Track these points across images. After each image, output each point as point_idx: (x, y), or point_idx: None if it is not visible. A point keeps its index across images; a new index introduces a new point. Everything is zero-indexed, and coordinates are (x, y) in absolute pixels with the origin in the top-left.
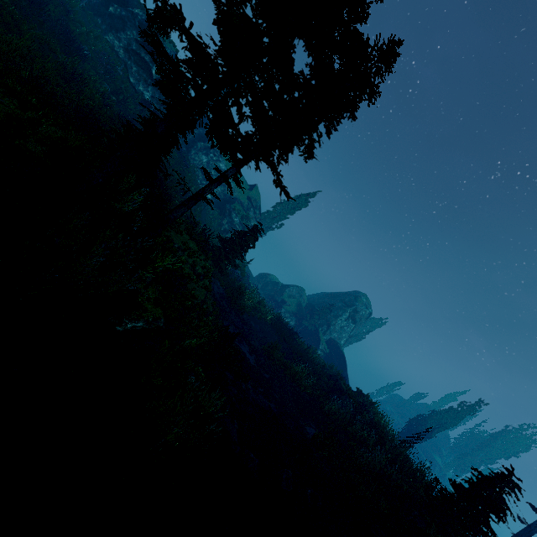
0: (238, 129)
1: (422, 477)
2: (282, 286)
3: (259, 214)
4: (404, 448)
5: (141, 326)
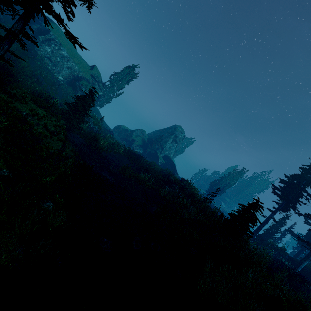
0: None
1: (216, 214)
2: (130, 131)
3: (102, 86)
4: (206, 202)
5: None
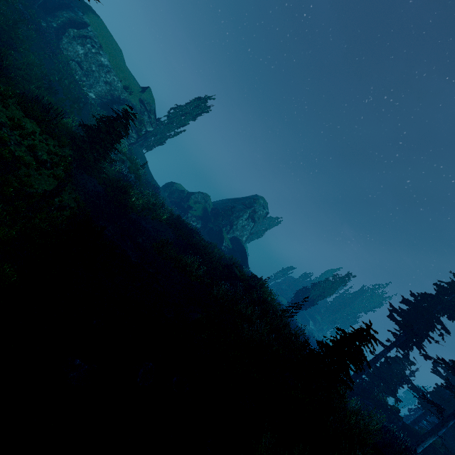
0: None
1: (297, 340)
2: (188, 193)
3: (155, 119)
4: (284, 318)
5: None
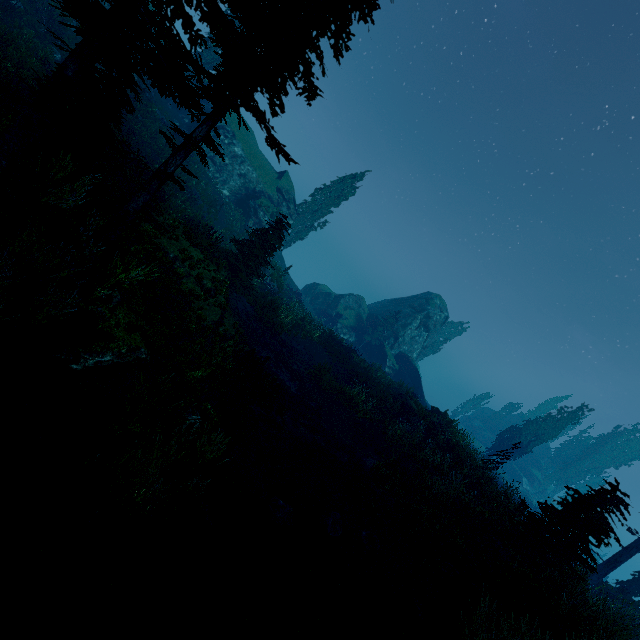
0: (194, 60)
1: (508, 500)
2: (335, 297)
3: (295, 209)
4: (487, 470)
5: (110, 361)
